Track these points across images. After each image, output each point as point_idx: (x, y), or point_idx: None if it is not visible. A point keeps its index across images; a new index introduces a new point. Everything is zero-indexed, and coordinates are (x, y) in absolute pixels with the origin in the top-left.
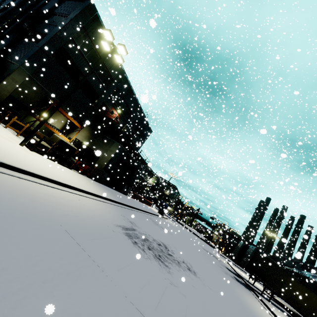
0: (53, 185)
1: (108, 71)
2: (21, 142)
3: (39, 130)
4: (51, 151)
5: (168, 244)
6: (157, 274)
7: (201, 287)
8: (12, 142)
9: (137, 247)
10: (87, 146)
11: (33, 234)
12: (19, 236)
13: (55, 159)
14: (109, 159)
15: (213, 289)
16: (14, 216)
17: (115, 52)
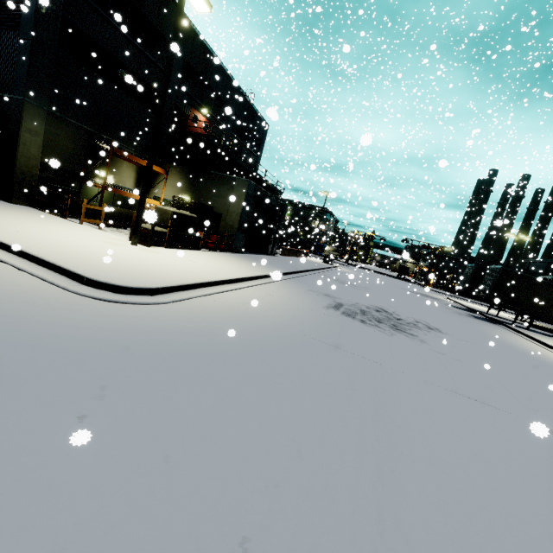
0: (230, 288)
1: (158, 30)
2: (132, 241)
3: (107, 203)
4: (171, 236)
5: (382, 306)
6: (417, 348)
7: (459, 343)
8: (125, 246)
9: (370, 326)
10: (195, 203)
11: (309, 356)
12: (307, 363)
13: (177, 245)
14: (240, 212)
15: (469, 340)
16: (275, 345)
17: None
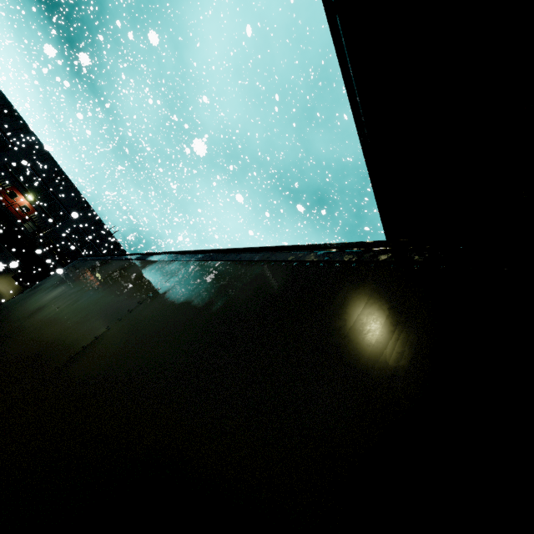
0: None
1: (5, 135)
2: None
3: None
4: None
5: None
6: None
7: None
8: None
9: None
10: None
11: None
12: None
13: None
14: None
15: None
16: None
17: (21, 117)
